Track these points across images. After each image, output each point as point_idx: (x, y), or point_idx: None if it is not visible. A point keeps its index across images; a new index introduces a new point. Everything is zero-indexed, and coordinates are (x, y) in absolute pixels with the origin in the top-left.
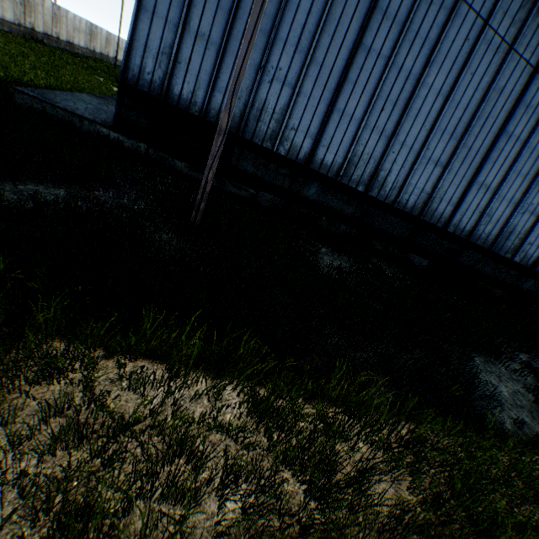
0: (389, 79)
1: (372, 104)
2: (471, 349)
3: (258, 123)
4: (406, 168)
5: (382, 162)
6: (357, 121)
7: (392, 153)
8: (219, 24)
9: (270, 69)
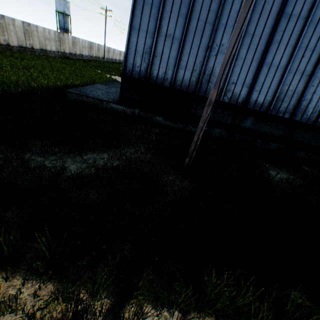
0: (307, 33)
1: (294, 54)
2: None
3: (208, 84)
4: None
5: (304, 95)
6: (281, 69)
7: (311, 87)
8: (180, 26)
9: (215, 46)
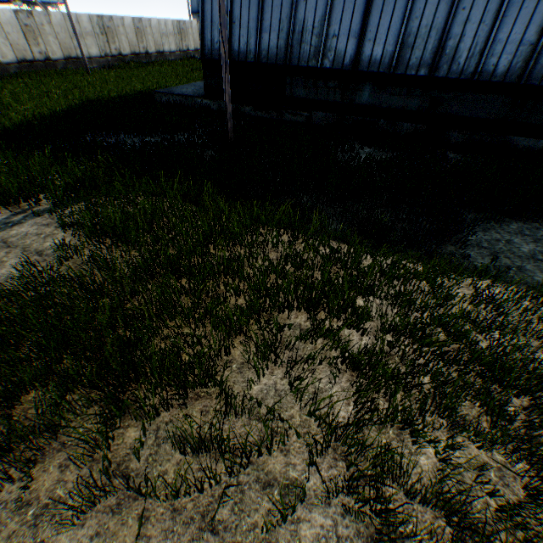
0: None
1: None
2: (511, 216)
3: (301, 46)
4: (487, 23)
5: (447, 30)
6: None
7: (460, 12)
8: None
9: None
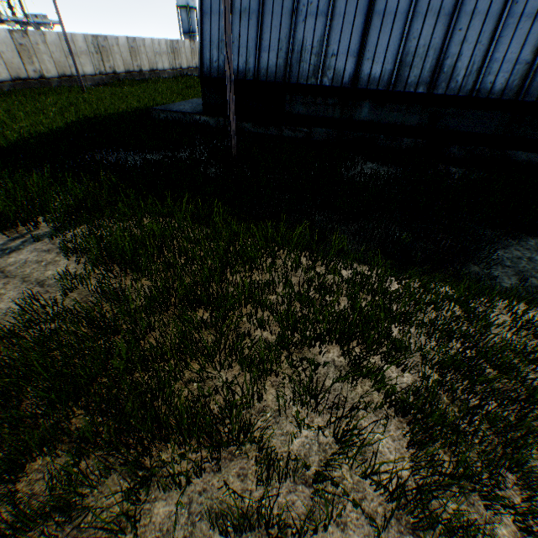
0: None
1: None
2: (527, 232)
3: (300, 65)
4: (483, 43)
5: (444, 49)
6: (403, 15)
7: (457, 33)
8: None
9: (302, 8)
